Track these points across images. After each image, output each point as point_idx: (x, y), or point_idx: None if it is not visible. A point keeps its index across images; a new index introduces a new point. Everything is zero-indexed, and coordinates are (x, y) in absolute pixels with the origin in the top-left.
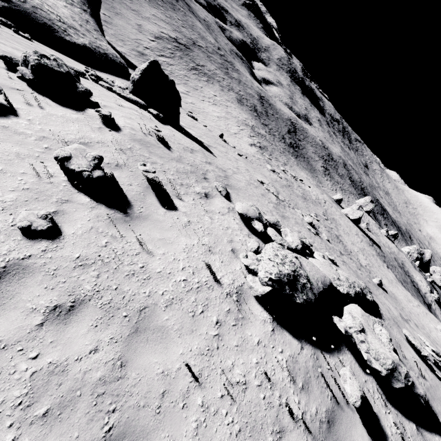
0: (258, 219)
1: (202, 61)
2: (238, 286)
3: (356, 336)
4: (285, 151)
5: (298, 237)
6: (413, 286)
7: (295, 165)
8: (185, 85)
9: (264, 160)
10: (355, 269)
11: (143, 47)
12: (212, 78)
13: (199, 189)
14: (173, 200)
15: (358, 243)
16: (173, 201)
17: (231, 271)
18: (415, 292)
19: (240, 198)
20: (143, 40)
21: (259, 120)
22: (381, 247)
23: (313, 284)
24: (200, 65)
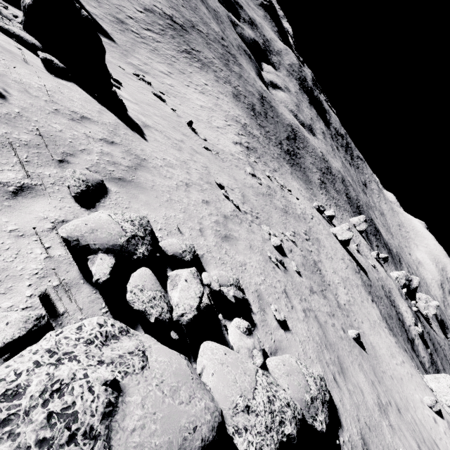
0: (114, 250)
1: (198, 46)
2: None
3: None
4: (280, 157)
5: (198, 291)
6: (398, 319)
7: (287, 174)
8: (169, 66)
9: (247, 162)
10: (325, 319)
11: (126, 15)
12: (207, 66)
13: (11, 177)
14: None
15: (342, 271)
16: None
17: None
18: (399, 328)
19: (132, 204)
20: (128, 9)
21: (255, 120)
22: (369, 273)
23: None
24: (195, 50)
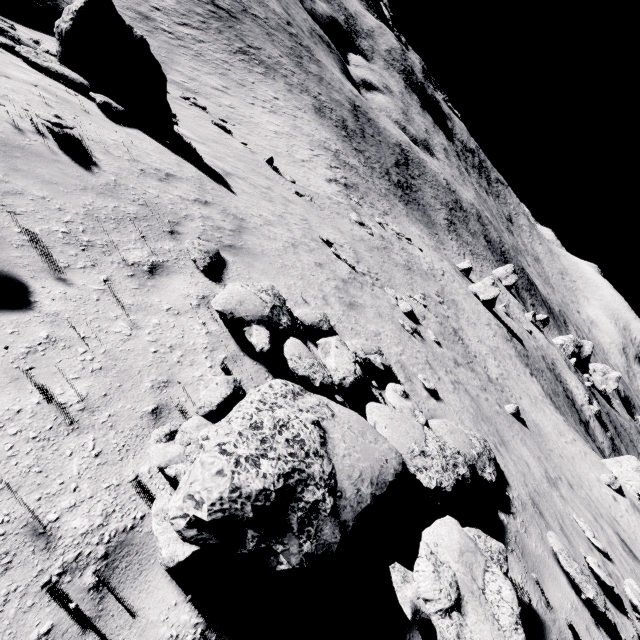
0: (263, 321)
1: (257, 41)
2: (116, 534)
3: (439, 625)
4: (389, 193)
5: (351, 357)
6: (566, 397)
7: (402, 216)
8: (222, 77)
9: (349, 206)
10: (476, 393)
11: (150, 6)
12: (273, 70)
13: (140, 256)
14: (35, 282)
15: (489, 339)
16: (34, 286)
17: (117, 481)
18: (568, 407)
19: (252, 274)
20: None
21: (349, 144)
22: (524, 340)
23: (346, 493)
24: (253, 47)
